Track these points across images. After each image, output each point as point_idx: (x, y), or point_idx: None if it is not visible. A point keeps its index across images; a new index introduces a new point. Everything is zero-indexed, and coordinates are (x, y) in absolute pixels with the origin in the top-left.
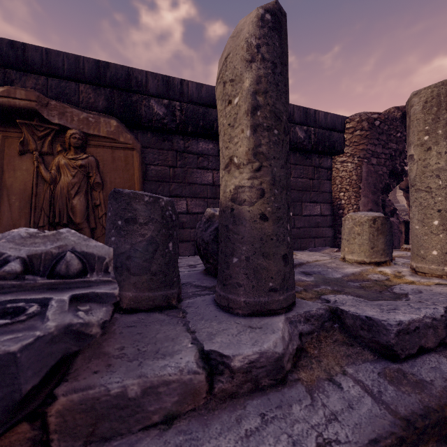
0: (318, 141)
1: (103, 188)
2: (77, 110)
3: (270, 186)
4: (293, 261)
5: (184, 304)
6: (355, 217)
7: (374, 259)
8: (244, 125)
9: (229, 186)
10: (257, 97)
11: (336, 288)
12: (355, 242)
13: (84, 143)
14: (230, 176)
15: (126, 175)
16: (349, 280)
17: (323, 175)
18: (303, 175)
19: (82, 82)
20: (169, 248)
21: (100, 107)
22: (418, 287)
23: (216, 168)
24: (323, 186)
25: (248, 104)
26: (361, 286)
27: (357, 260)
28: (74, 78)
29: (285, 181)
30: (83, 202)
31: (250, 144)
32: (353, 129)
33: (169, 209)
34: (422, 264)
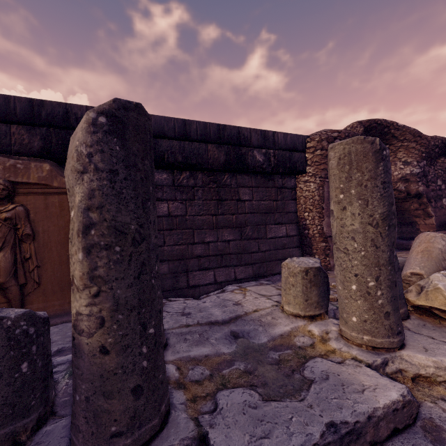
0: (279, 163)
1: (35, 238)
2: (2, 158)
3: (111, 313)
4: (155, 385)
5: (37, 438)
6: (290, 266)
7: (308, 312)
8: (76, 246)
9: (73, 308)
10: (90, 213)
11: (250, 367)
12: (291, 293)
13: (12, 192)
14: (73, 296)
15: (62, 222)
16: (273, 347)
17: (287, 196)
18: (266, 197)
19: (14, 123)
20: (22, 371)
21: (36, 147)
22: (329, 367)
23: (172, 198)
24: (288, 207)
25: (79, 223)
26: (279, 359)
27: (293, 313)
28: (4, 120)
29: (135, 300)
30: (9, 258)
31: (84, 268)
32: (314, 149)
33: (22, 325)
34: (346, 328)
